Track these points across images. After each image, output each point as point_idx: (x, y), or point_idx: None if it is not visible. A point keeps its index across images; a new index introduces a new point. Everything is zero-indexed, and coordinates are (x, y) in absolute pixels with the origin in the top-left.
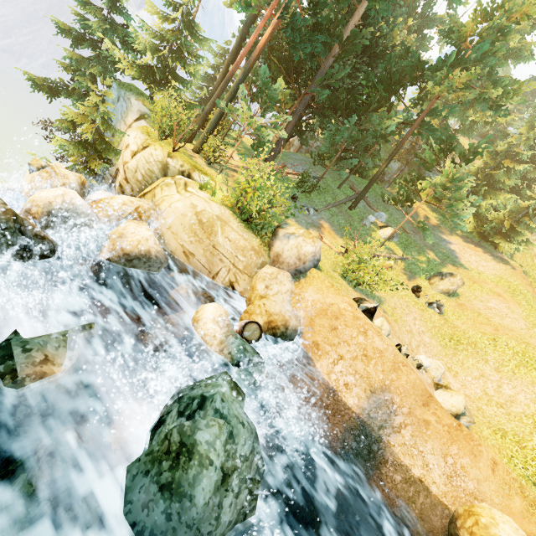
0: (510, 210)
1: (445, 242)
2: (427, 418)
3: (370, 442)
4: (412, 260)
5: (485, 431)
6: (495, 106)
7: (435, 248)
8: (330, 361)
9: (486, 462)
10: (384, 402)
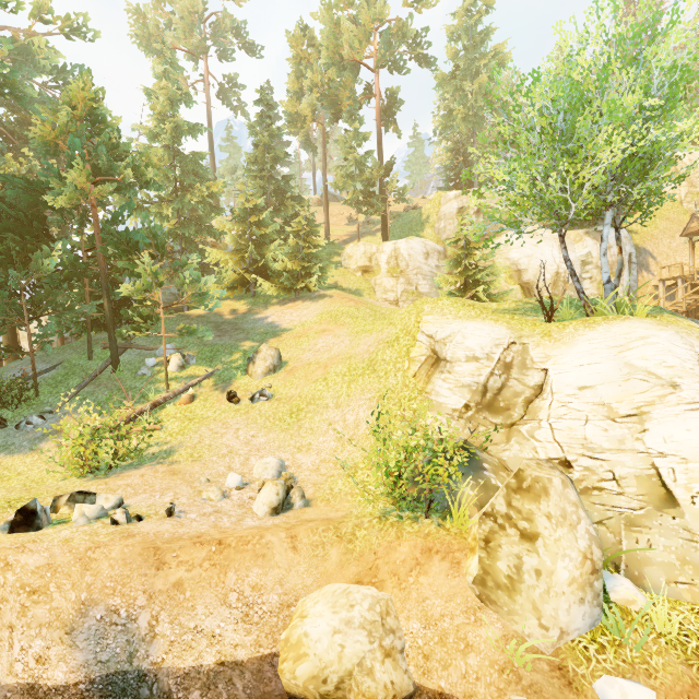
0: (291, 253)
1: (262, 320)
2: (176, 578)
3: (134, 693)
4: (223, 367)
5: (338, 486)
6: (145, 185)
7: (250, 335)
8: (7, 648)
9: (282, 548)
10: (102, 624)
